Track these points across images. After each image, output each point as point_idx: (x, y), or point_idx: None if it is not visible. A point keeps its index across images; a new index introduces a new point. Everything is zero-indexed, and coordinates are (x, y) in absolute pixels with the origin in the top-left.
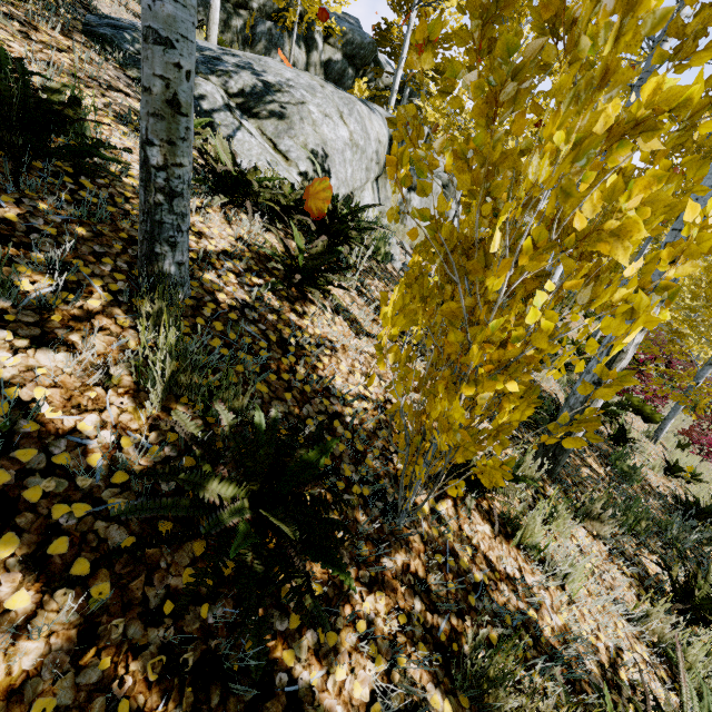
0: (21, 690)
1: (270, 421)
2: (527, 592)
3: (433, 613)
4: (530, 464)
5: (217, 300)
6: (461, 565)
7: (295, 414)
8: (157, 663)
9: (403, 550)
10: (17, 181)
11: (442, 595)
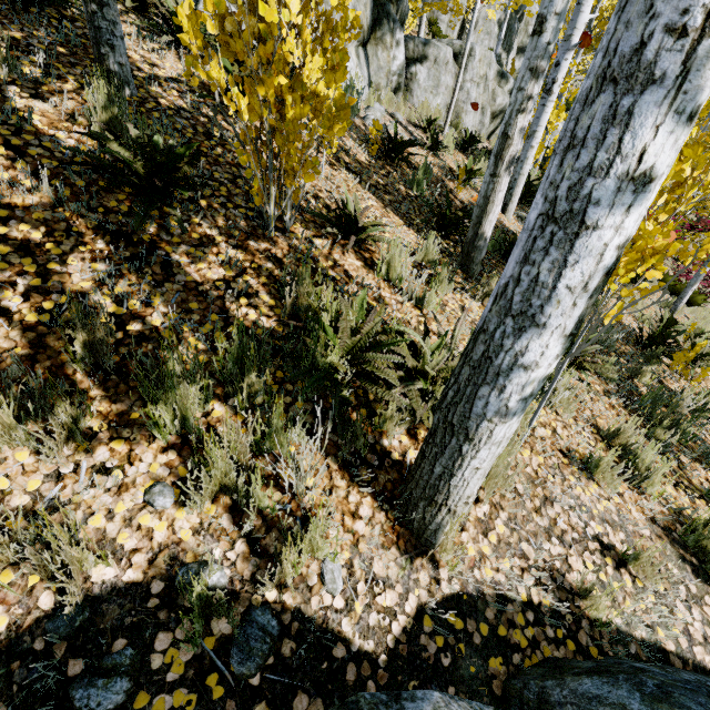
0: (29, 208)
1: (169, 145)
2: (377, 296)
3: (280, 272)
4: (447, 263)
5: (159, 103)
6: (318, 265)
7: (206, 168)
8: (93, 224)
9: (269, 243)
10: (14, 8)
11: (292, 269)
